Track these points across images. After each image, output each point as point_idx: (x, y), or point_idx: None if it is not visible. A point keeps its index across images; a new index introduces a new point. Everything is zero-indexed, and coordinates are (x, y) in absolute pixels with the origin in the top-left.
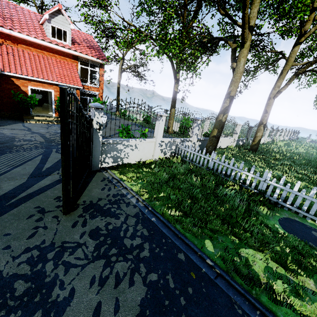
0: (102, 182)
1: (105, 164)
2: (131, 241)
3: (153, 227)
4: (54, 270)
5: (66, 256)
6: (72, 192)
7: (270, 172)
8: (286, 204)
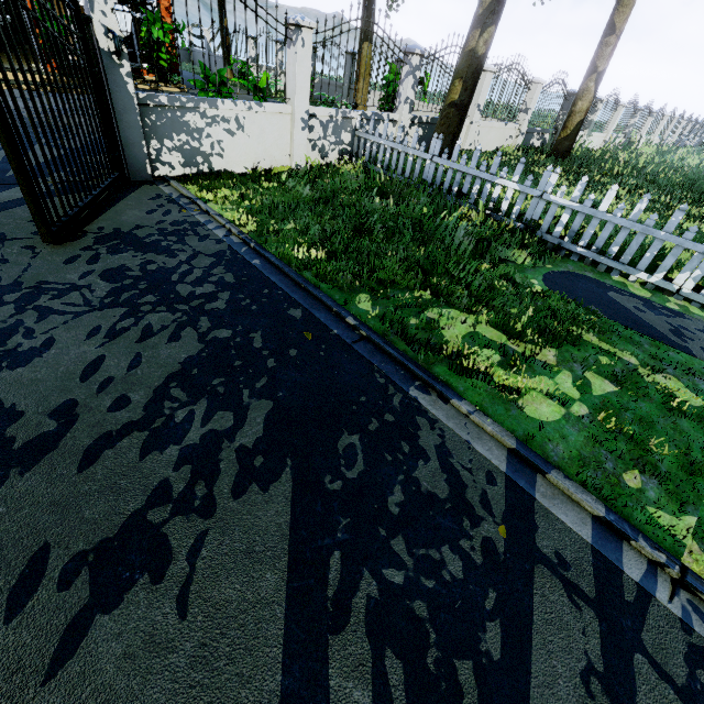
0: (153, 200)
1: (165, 168)
2: (192, 288)
3: (251, 273)
4: (16, 315)
5: (44, 300)
6: (59, 199)
7: (556, 170)
8: (577, 246)
